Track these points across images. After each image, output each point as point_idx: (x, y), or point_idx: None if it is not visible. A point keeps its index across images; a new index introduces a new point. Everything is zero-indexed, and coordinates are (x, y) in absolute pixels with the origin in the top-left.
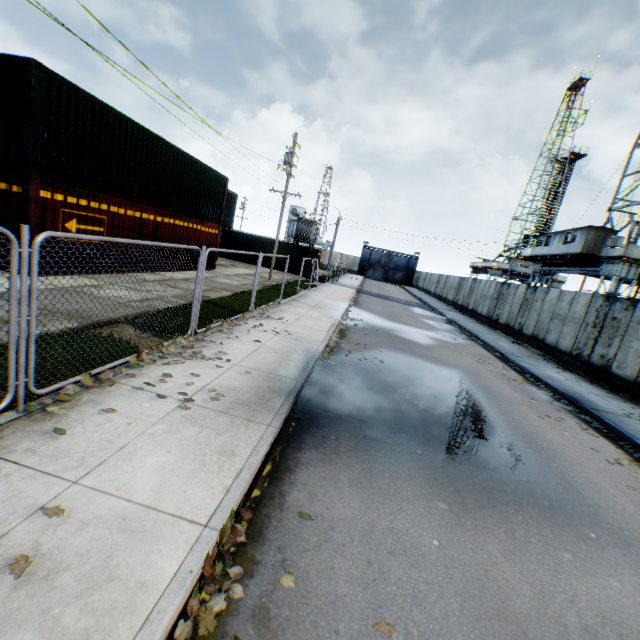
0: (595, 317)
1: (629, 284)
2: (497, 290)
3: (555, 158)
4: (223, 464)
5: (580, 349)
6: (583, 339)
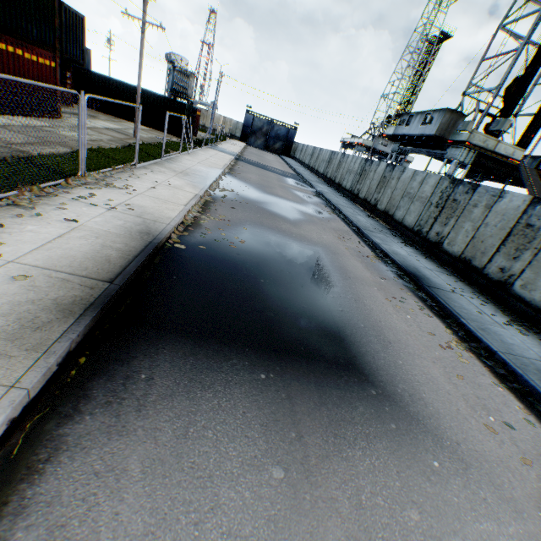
0: (440, 198)
1: (465, 168)
2: (361, 166)
3: (427, 36)
4: None
5: (422, 226)
6: (426, 217)
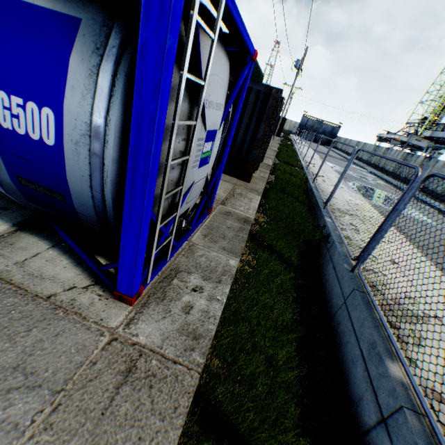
0: None
1: None
2: (403, 157)
3: None
4: (361, 200)
5: None
6: None
